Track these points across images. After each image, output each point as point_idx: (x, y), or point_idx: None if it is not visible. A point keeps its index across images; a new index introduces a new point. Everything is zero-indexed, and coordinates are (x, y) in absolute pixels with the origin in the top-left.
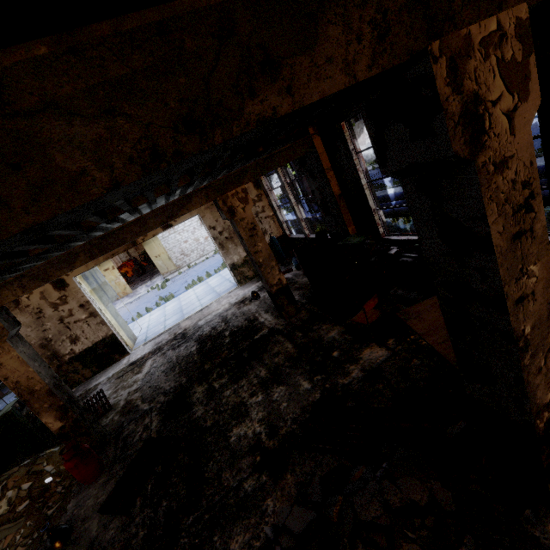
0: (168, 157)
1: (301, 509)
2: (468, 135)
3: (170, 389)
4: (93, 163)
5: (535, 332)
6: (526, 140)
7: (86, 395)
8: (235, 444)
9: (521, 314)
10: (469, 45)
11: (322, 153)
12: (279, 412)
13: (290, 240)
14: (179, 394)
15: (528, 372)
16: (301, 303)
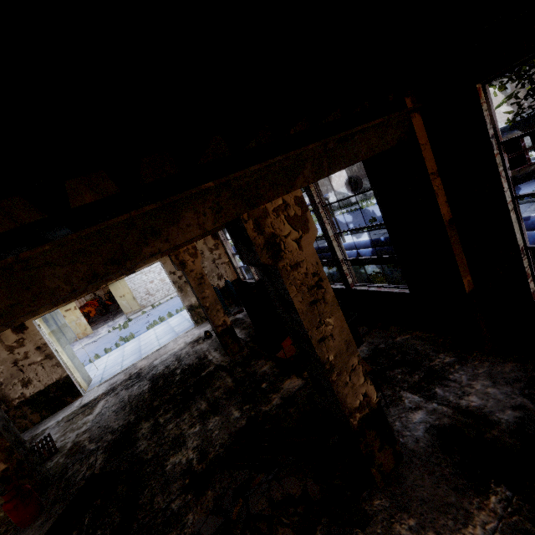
0: (101, 276)
1: (214, 517)
2: (271, 253)
3: (118, 428)
4: (63, 283)
5: (338, 359)
6: (311, 252)
7: (32, 441)
8: (169, 471)
9: (324, 348)
10: (266, 212)
11: None
12: (211, 439)
13: (244, 283)
14: (126, 432)
15: (337, 385)
16: (245, 341)
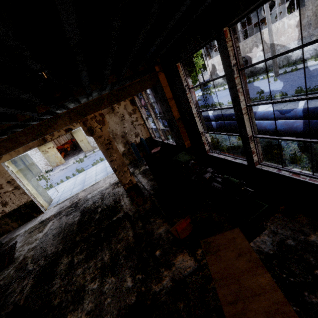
0: None
1: None
2: None
3: (50, 254)
4: None
5: None
6: None
7: (8, 243)
8: None
9: None
10: None
11: (166, 86)
12: (102, 309)
13: (154, 140)
14: (52, 262)
15: None
16: (149, 194)
